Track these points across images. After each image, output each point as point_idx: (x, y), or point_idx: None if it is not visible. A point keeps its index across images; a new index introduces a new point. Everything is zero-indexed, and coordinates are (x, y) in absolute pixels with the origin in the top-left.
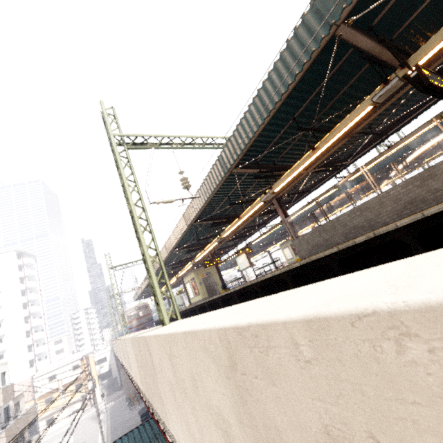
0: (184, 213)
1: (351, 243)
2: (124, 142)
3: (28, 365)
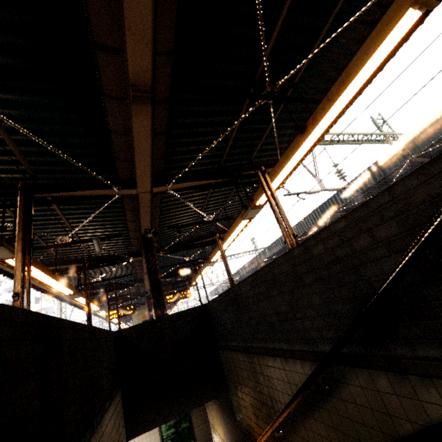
0: None
1: None
2: None
3: None
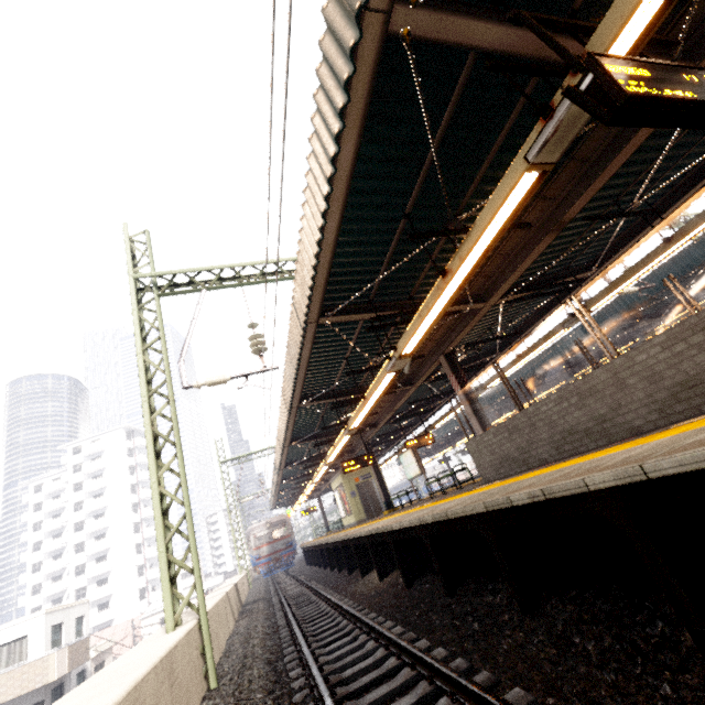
0: (282, 388)
1: (504, 503)
2: (156, 286)
3: (138, 596)
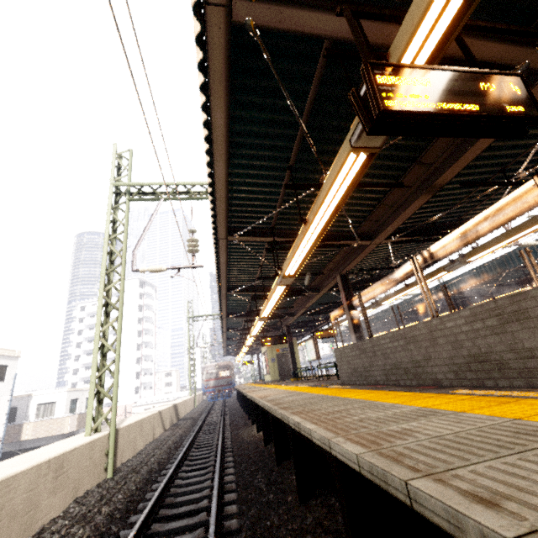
0: None
1: (287, 420)
2: (129, 193)
3: (134, 391)
